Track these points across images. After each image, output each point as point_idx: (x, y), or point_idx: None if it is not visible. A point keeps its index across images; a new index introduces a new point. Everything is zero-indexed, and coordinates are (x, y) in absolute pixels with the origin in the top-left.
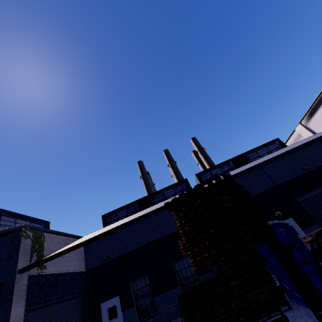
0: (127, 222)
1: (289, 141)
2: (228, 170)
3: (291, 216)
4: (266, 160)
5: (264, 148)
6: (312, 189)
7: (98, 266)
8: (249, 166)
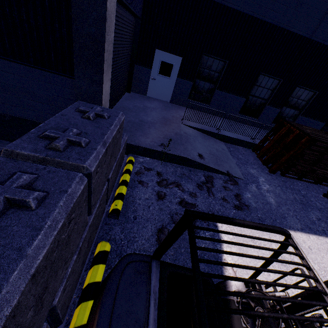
0: None
1: None
2: None
3: None
4: None
5: None
6: None
7: None
8: None
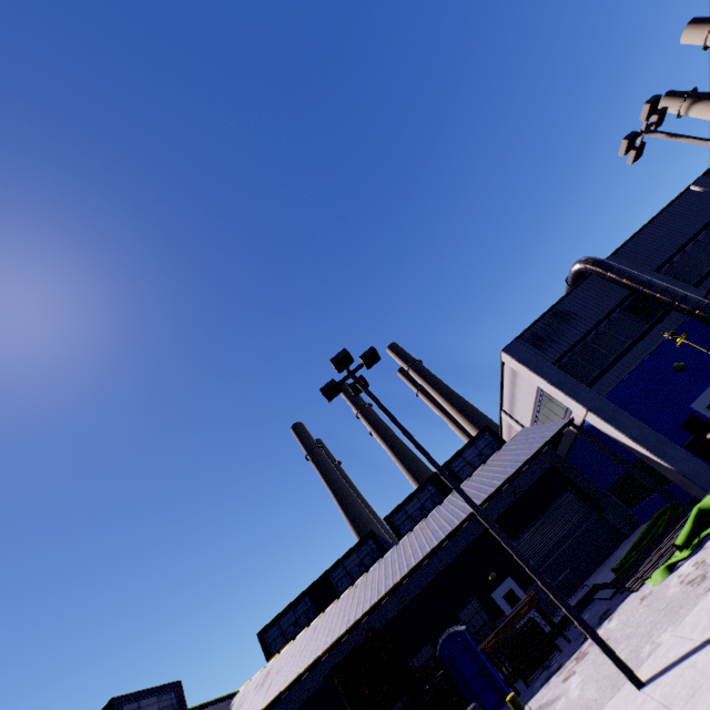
0: (296, 678)
1: (504, 425)
2: (429, 499)
3: (509, 575)
4: (431, 550)
5: (472, 448)
6: (527, 524)
7: None
8: (425, 544)
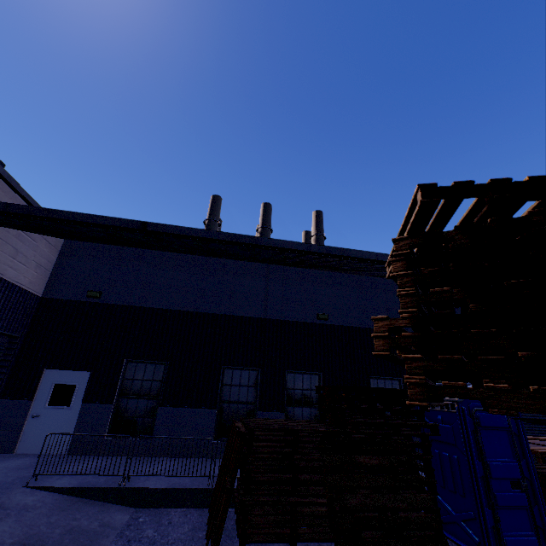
0: (202, 230)
1: None
2: None
3: None
4: None
5: None
6: None
7: (74, 302)
8: None
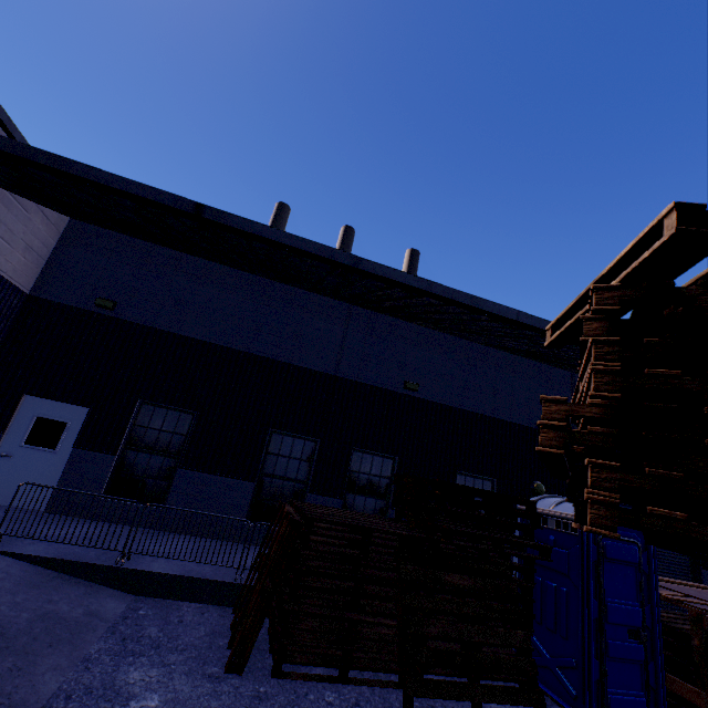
0: (284, 233)
1: None
2: None
3: None
4: None
5: None
6: None
7: (75, 309)
8: None
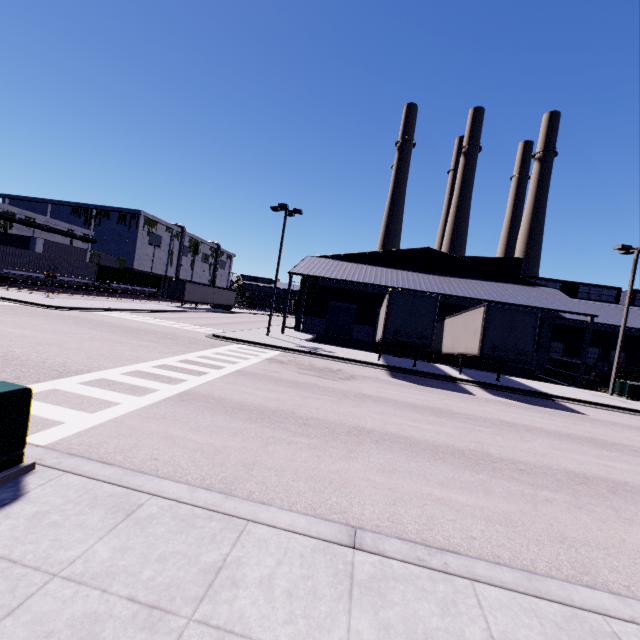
0: (627, 327)
1: None
2: None
3: None
4: None
5: None
6: None
7: None
8: None
